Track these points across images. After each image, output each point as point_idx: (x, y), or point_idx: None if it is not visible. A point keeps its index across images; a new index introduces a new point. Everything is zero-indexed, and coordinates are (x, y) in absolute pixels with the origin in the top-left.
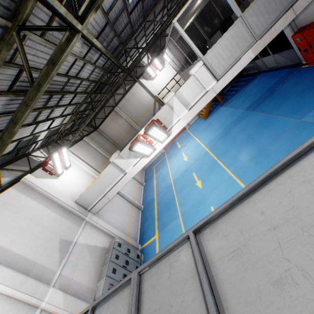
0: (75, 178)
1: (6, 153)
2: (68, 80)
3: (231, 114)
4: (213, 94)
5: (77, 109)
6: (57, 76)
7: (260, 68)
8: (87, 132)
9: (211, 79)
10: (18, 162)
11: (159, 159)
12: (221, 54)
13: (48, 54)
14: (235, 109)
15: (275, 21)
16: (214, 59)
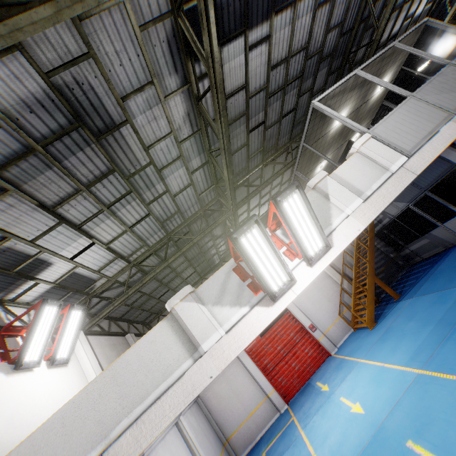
0: (55, 396)
1: None
2: (148, 164)
3: (434, 300)
4: (409, 176)
5: (140, 256)
6: (134, 138)
7: (445, 243)
8: (138, 331)
9: (395, 154)
10: None
11: (275, 429)
12: (398, 128)
13: (136, 77)
14: (438, 291)
15: None
16: (388, 133)
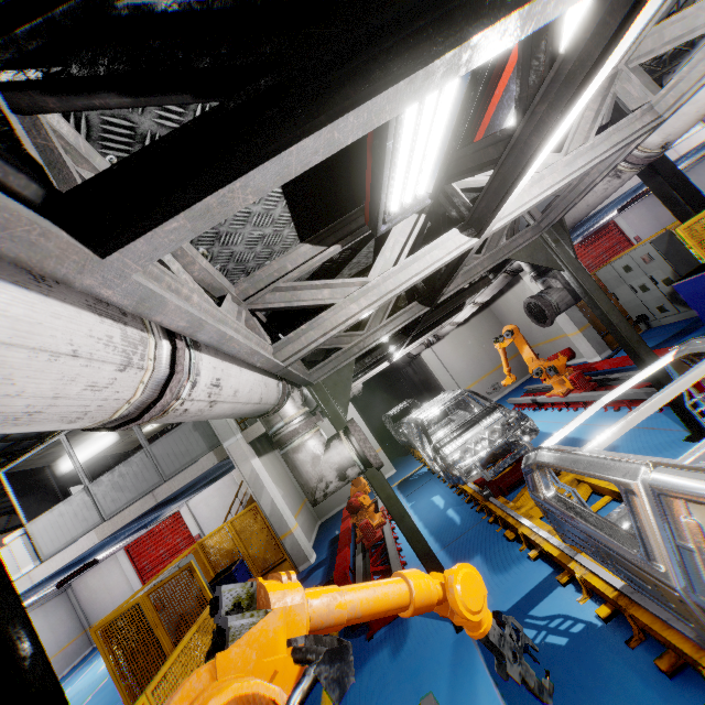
0: None
1: None
2: None
3: None
4: (29, 584)
5: None
6: None
7: None
8: None
9: (29, 559)
10: None
11: None
12: (54, 526)
13: None
14: None
15: (133, 502)
16: (43, 530)
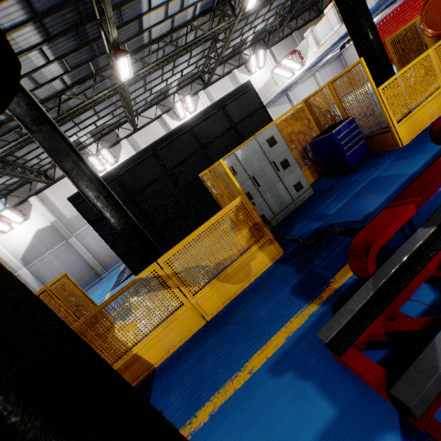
0: (262, 78)
1: (228, 53)
2: None
3: None
4: (336, 38)
5: (280, 10)
6: None
7: None
8: (304, 22)
9: (336, 23)
10: (234, 58)
11: None
12: None
13: None
14: None
15: None
16: None
